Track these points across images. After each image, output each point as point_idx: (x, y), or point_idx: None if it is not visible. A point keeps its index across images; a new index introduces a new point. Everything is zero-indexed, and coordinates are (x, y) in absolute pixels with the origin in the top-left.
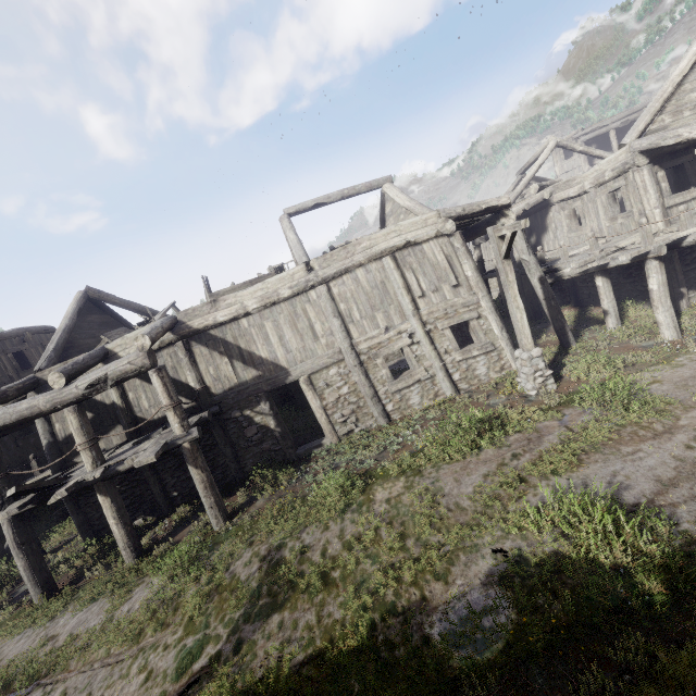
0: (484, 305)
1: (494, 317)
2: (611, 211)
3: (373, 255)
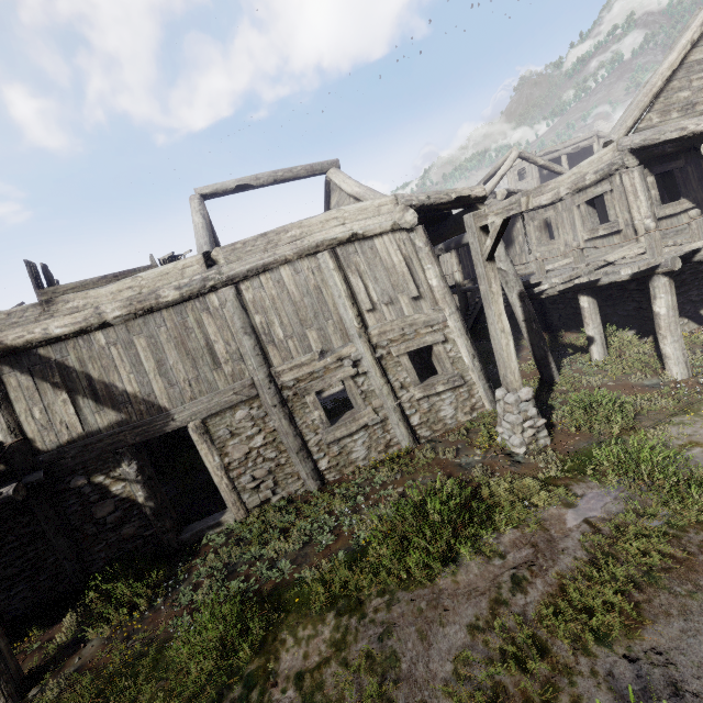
0: (452, 324)
1: (464, 341)
2: (591, 221)
3: (305, 248)
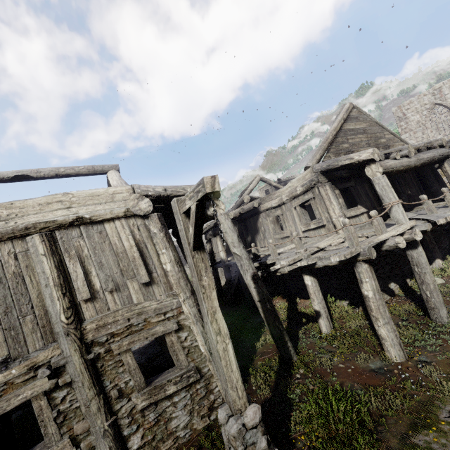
0: (187, 310)
1: (200, 327)
2: (305, 218)
3: (8, 230)
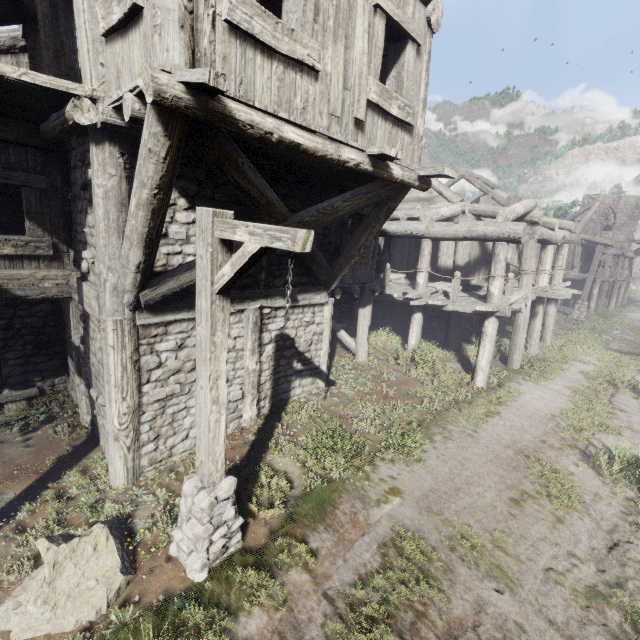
0: None
1: None
2: None
3: None
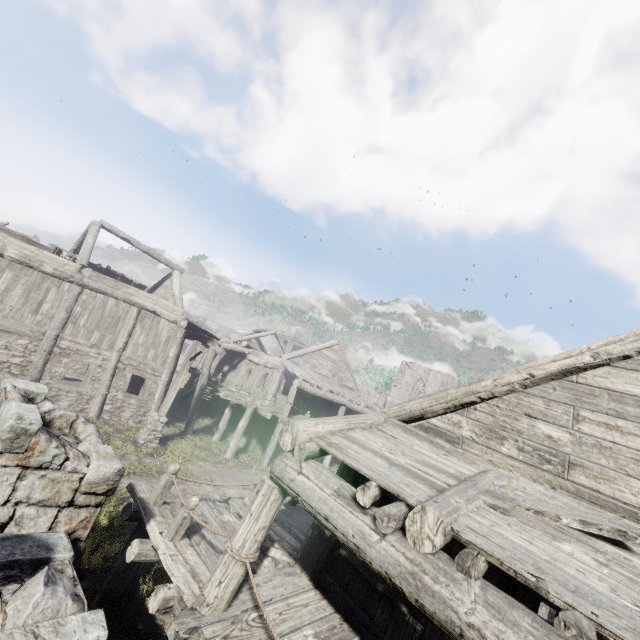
0: (164, 377)
1: (163, 388)
2: (260, 382)
3: (130, 300)
